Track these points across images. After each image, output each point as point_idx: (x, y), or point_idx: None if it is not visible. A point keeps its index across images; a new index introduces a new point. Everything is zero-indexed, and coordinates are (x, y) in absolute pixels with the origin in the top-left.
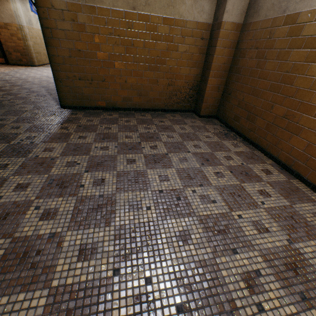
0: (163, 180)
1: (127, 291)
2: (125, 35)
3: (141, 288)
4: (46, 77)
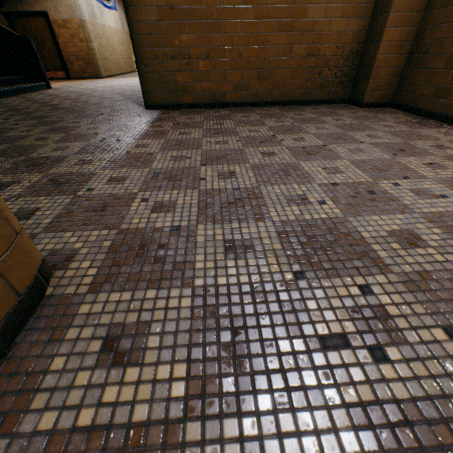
0: (332, 173)
1: (331, 301)
2: None
3: (356, 298)
4: (118, 86)
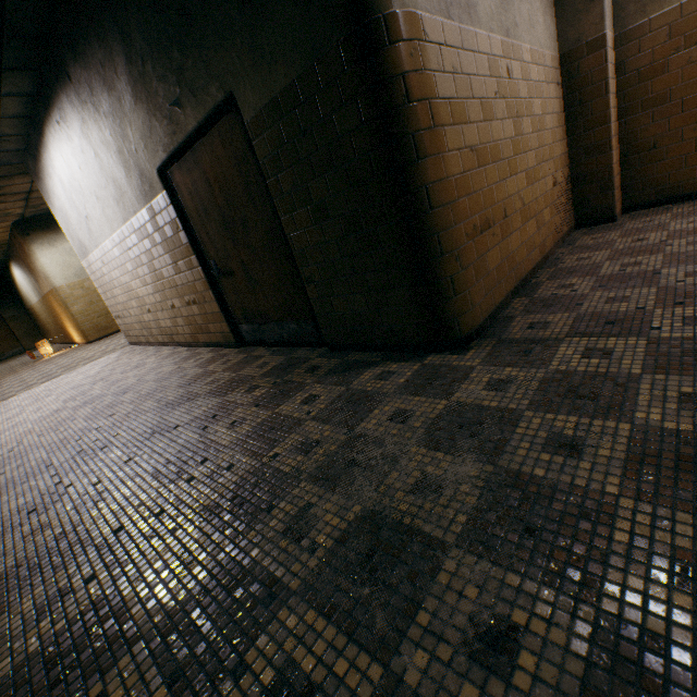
0: None
1: None
2: (507, 93)
3: None
4: (69, 411)
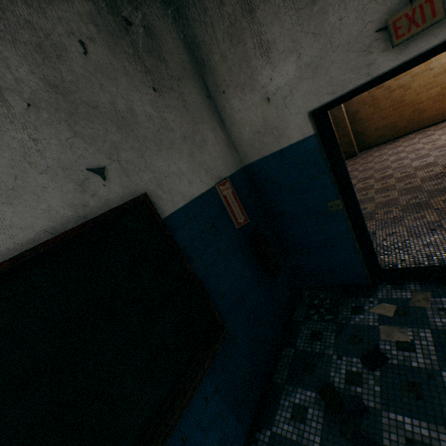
0: None
1: None
2: None
3: None
4: None
